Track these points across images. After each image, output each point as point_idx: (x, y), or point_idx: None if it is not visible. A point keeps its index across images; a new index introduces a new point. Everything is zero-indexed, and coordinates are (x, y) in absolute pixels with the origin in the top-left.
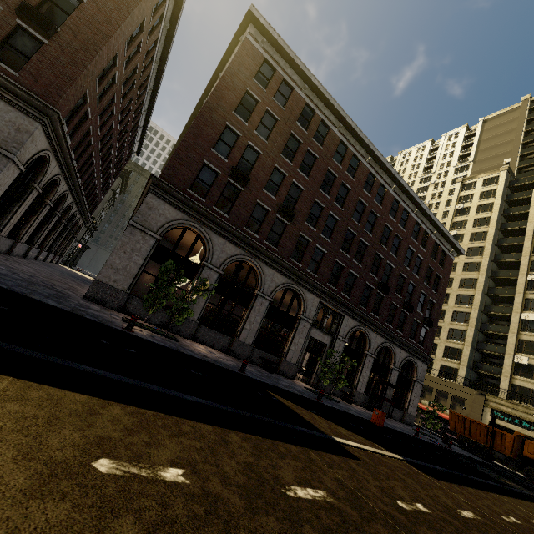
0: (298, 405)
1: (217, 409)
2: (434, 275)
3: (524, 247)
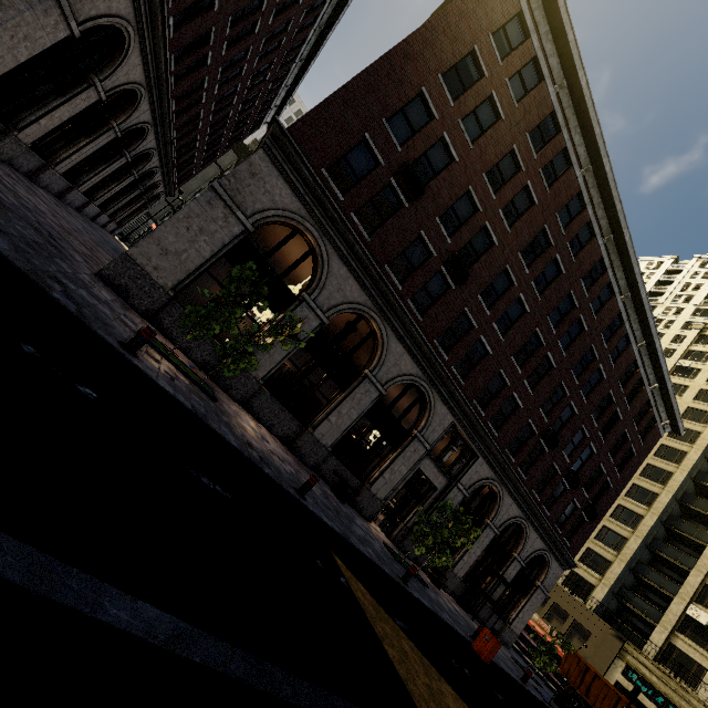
0: (378, 604)
1: (196, 666)
2: (626, 448)
3: None
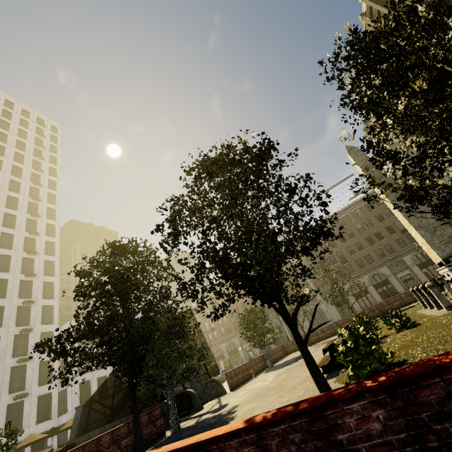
0: None
1: None
2: None
3: None
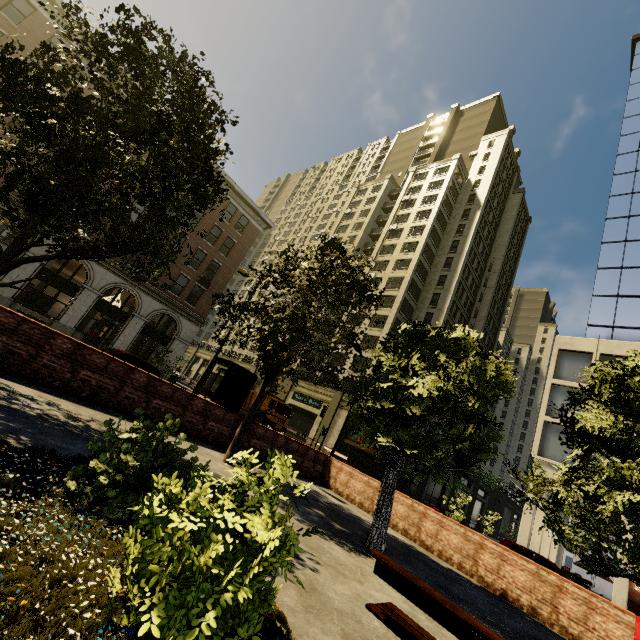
0: None
1: None
2: (224, 237)
3: (375, 249)
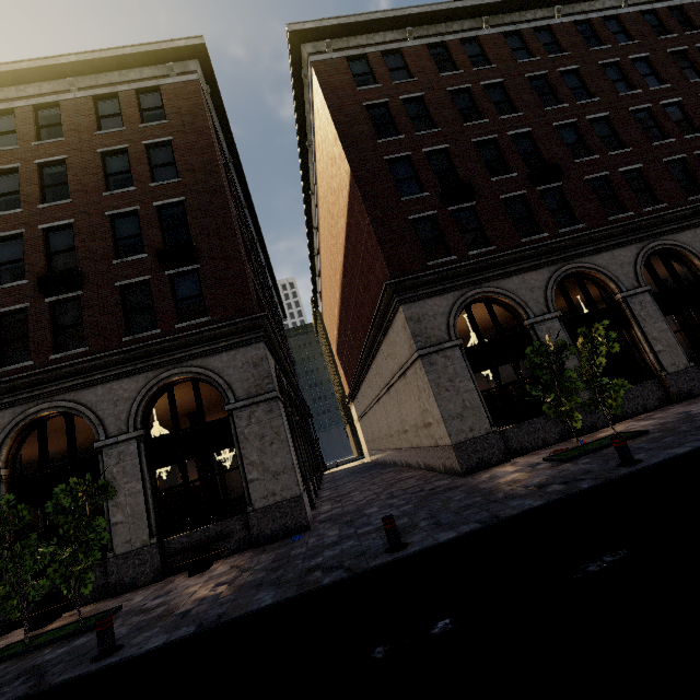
0: None
1: None
2: None
3: None
